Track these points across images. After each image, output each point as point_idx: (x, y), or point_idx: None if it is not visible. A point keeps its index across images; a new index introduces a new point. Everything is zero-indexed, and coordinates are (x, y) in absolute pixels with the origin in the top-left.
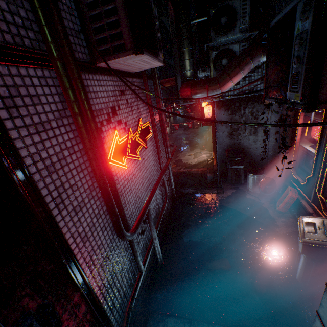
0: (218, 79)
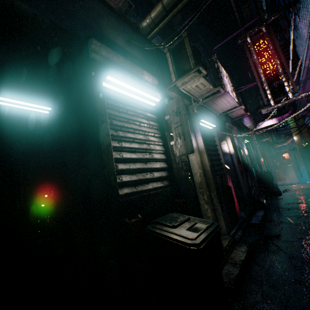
0: (285, 141)
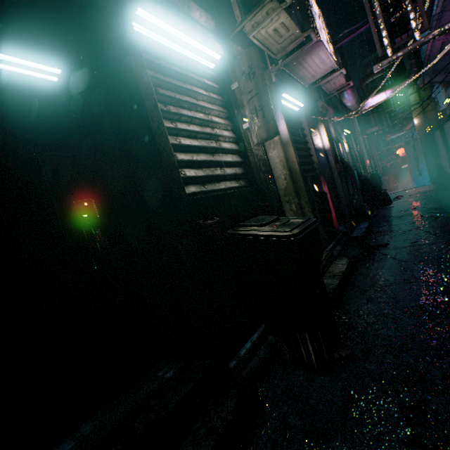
0: (401, 128)
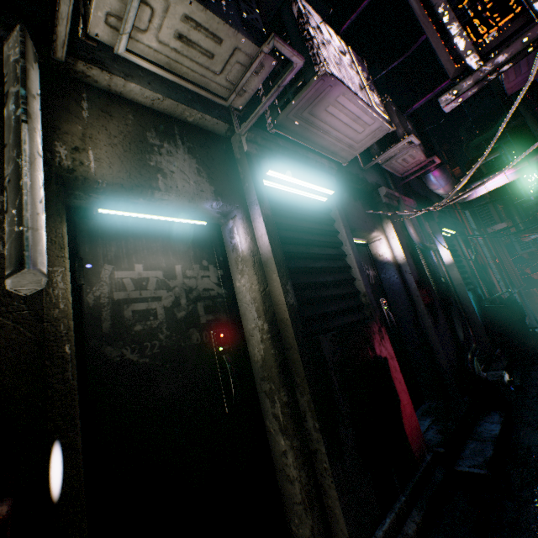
0: None
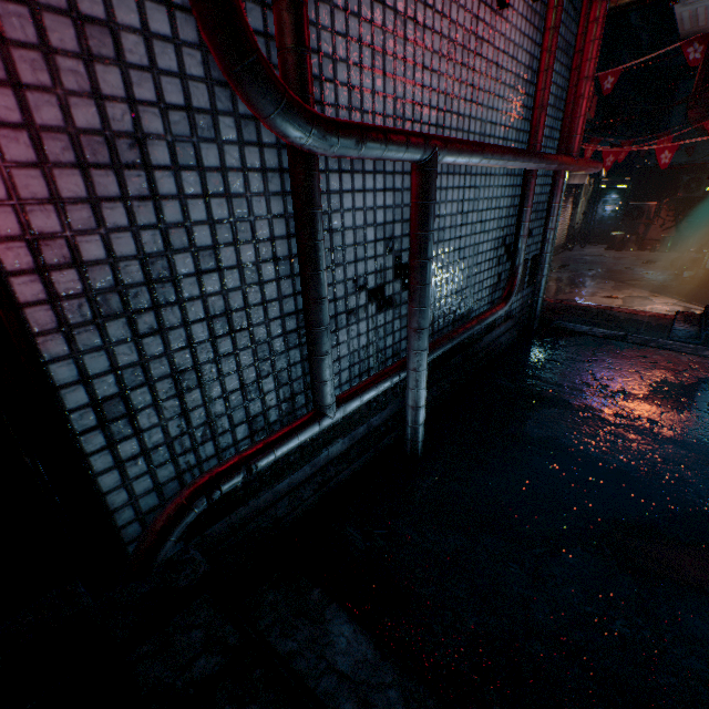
0: None
